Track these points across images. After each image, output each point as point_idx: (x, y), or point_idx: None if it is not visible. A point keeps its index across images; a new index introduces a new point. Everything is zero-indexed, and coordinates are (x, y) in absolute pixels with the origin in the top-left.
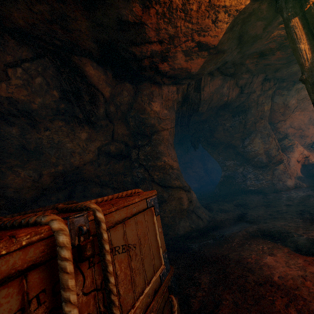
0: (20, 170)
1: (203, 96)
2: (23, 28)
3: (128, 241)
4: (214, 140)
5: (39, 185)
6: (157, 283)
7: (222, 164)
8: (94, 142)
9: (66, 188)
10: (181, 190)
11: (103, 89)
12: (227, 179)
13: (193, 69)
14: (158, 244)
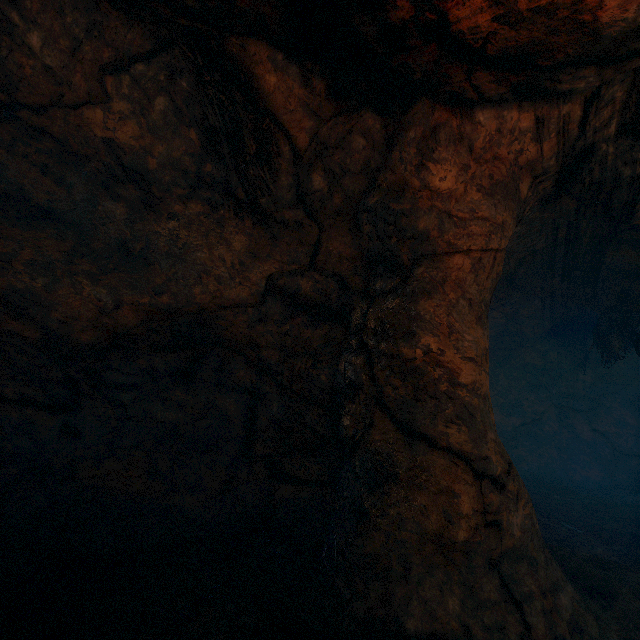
0: (87, 281)
1: None
2: None
3: None
4: None
5: (109, 323)
6: None
7: None
8: (264, 262)
9: (180, 351)
10: (462, 465)
11: (294, 124)
12: None
13: (608, 8)
14: None
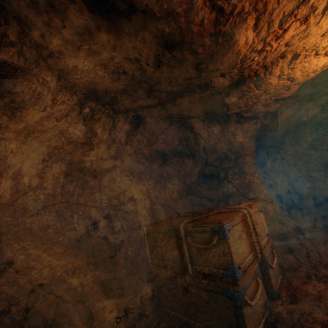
0: (164, 189)
1: (280, 121)
2: (168, 116)
3: (255, 221)
4: (295, 152)
5: (173, 198)
6: (267, 241)
7: (307, 175)
8: (196, 168)
9: (182, 199)
10: (265, 201)
11: (203, 134)
12: (314, 191)
13: (270, 110)
14: (264, 226)
